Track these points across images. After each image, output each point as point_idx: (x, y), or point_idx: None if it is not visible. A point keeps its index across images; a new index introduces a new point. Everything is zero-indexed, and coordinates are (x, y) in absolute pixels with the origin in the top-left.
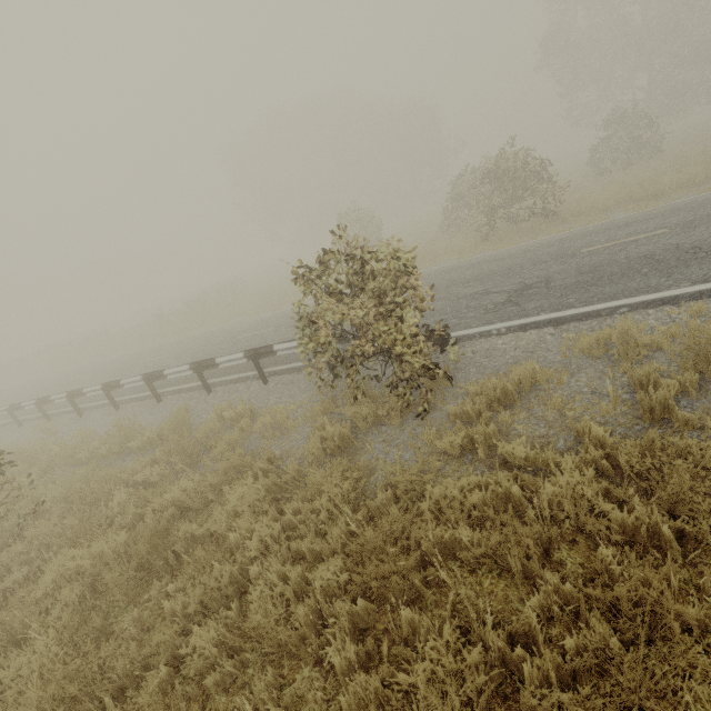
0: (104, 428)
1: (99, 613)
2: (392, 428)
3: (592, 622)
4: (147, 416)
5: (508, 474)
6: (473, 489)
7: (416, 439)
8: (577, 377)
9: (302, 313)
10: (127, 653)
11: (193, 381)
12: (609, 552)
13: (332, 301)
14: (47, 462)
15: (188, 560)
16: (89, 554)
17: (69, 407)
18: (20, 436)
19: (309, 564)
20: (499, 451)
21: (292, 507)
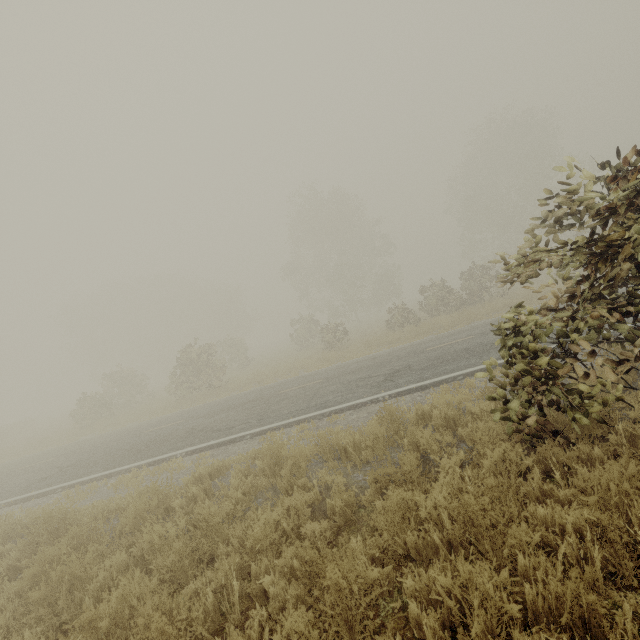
0: None
1: None
2: None
3: None
4: None
5: None
6: None
7: None
8: None
9: None
10: None
11: None
12: None
13: None
14: None
15: None
16: None
17: None
18: None
19: None
20: None
21: None
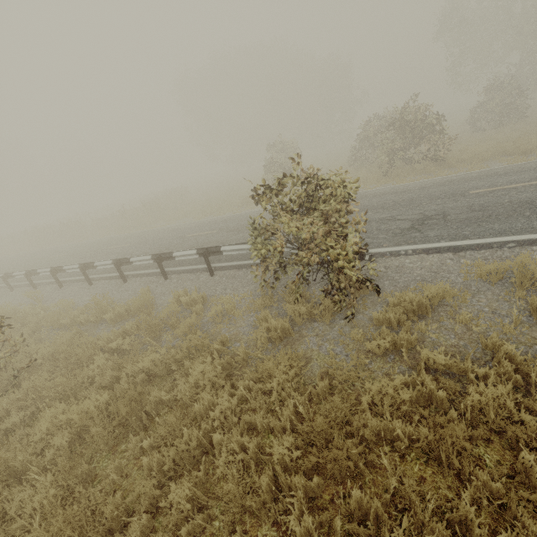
0: (81, 299)
1: (85, 459)
2: (323, 325)
3: (524, 521)
4: (115, 293)
5: (431, 378)
6: (399, 386)
7: (344, 336)
8: (477, 297)
9: (256, 226)
10: (114, 501)
11: (152, 268)
12: (531, 458)
13: (287, 219)
14: (35, 324)
15: (158, 421)
16: (77, 410)
17: (51, 279)
18: (12, 298)
19: (260, 434)
20: (422, 357)
21: (243, 384)
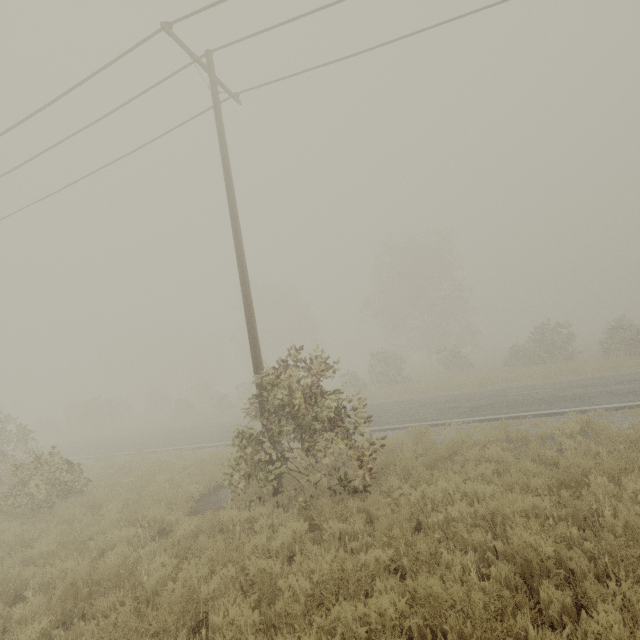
0: None
1: None
2: None
3: None
4: None
5: None
6: None
7: None
8: None
9: None
10: None
11: None
12: None
13: None
14: None
15: None
16: None
17: None
18: None
19: None
20: None
21: None
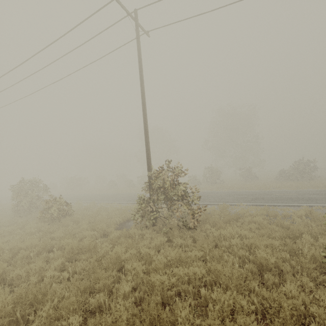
0: None
1: None
2: None
3: None
4: None
5: None
6: None
7: None
8: None
9: None
10: None
11: None
12: None
13: None
14: None
15: None
16: None
17: None
18: None
19: None
20: None
21: None
